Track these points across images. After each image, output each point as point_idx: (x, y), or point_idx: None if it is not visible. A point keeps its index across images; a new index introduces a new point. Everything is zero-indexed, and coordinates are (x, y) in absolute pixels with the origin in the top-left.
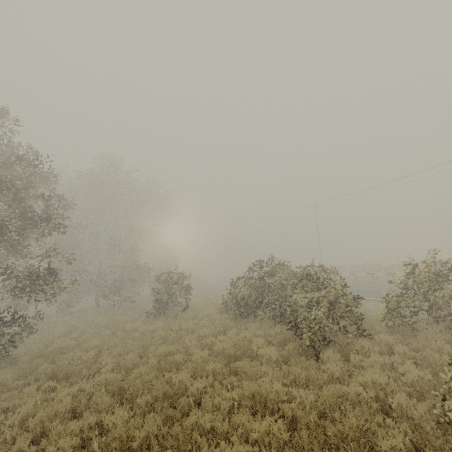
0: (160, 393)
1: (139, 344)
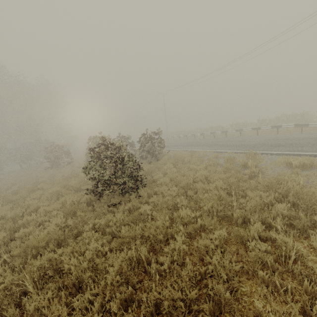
0: (29, 189)
1: (34, 179)
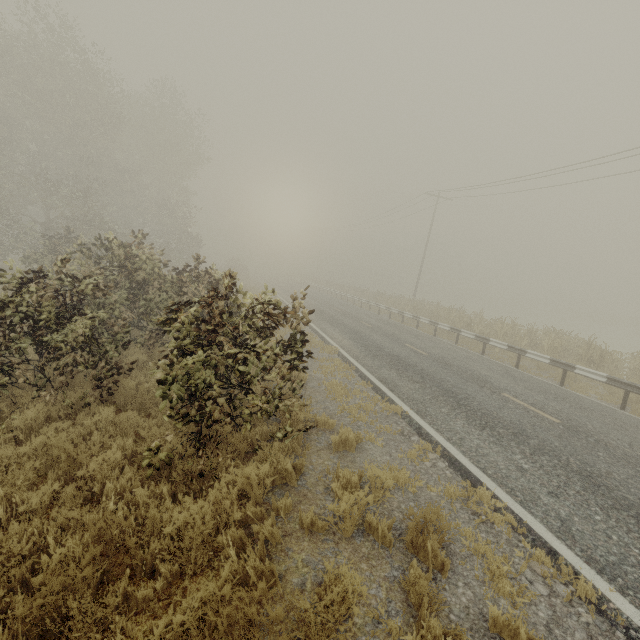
0: None
1: None
